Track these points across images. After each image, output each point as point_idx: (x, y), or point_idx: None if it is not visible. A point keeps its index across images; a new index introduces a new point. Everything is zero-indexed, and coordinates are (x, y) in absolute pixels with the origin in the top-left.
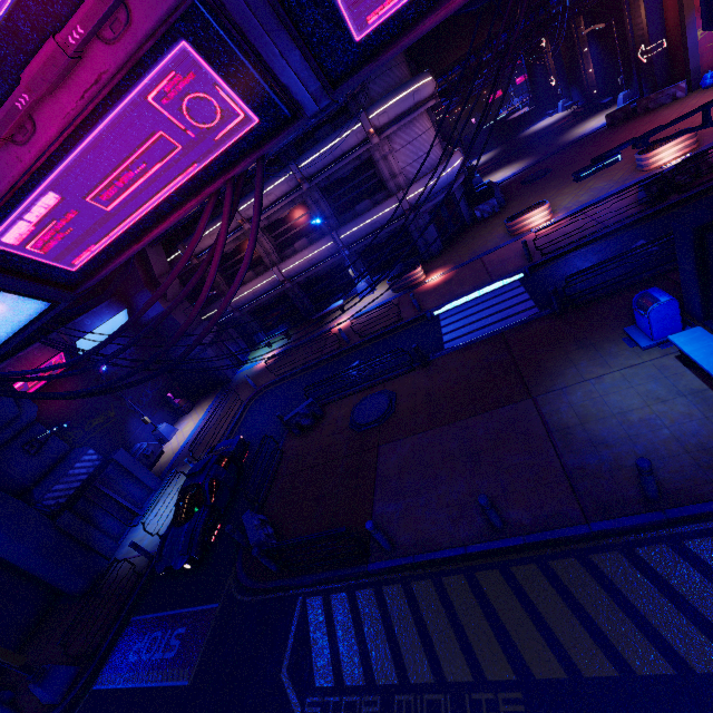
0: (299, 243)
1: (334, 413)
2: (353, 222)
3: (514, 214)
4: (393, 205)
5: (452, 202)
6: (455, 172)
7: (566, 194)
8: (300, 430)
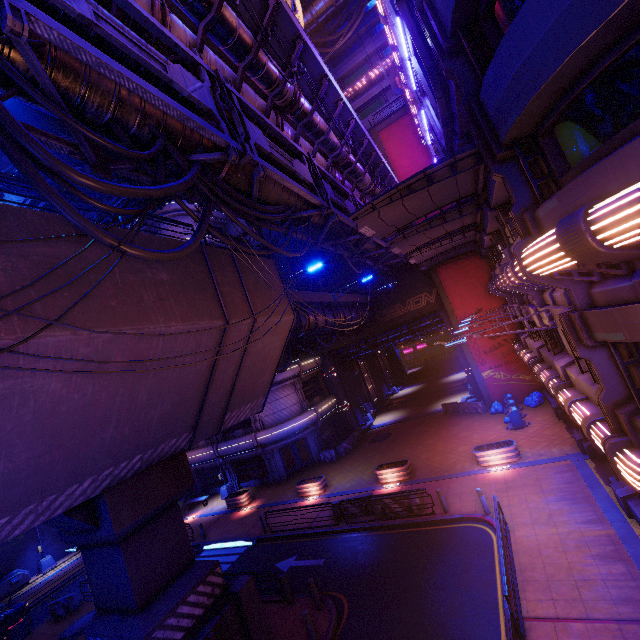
0: (201, 442)
1: (78, 613)
2: (227, 442)
3: (307, 478)
4: (249, 440)
5: (305, 443)
6: (296, 427)
7: (354, 472)
8: (55, 617)
